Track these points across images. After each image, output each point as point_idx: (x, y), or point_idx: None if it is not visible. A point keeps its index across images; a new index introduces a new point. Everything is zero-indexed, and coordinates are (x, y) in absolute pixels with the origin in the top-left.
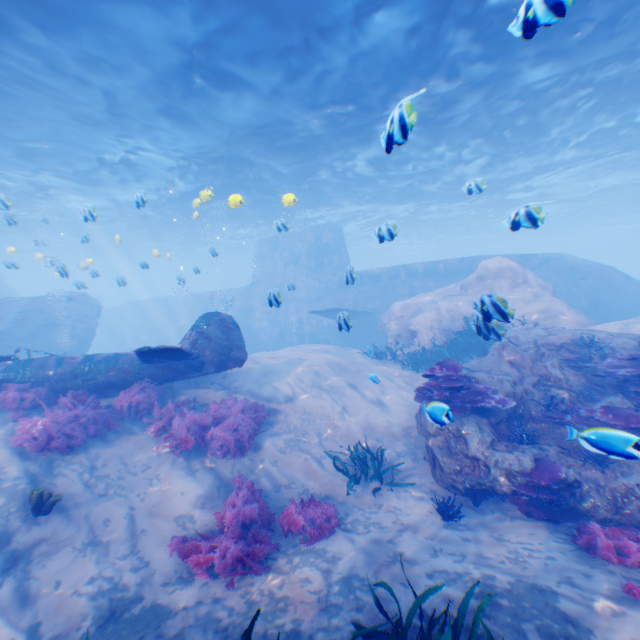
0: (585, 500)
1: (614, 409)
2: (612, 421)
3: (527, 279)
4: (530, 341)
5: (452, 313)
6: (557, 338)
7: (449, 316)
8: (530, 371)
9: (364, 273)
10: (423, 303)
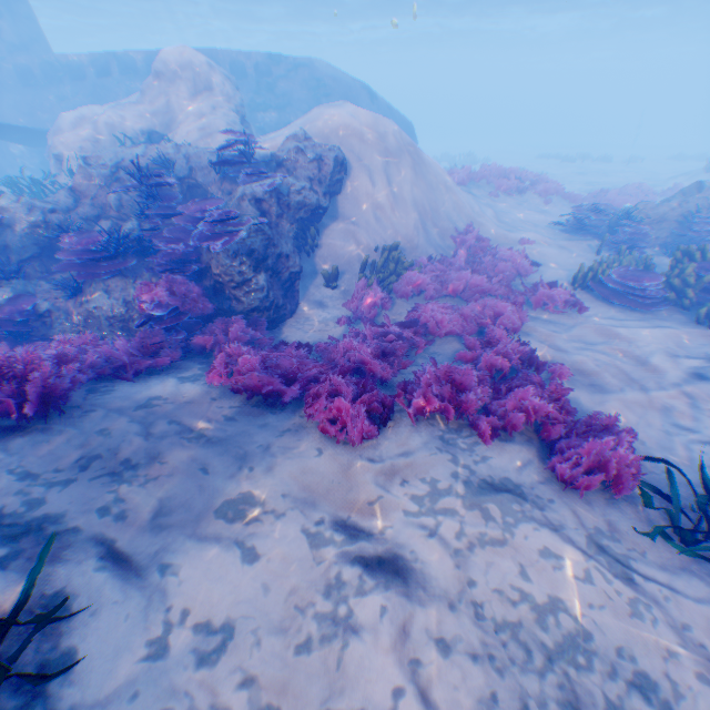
0: (57, 328)
1: (88, 234)
2: (68, 247)
3: (214, 85)
4: (117, 164)
5: (115, 131)
6: (148, 160)
7: (111, 135)
8: (93, 201)
9: (56, 62)
10: (101, 116)
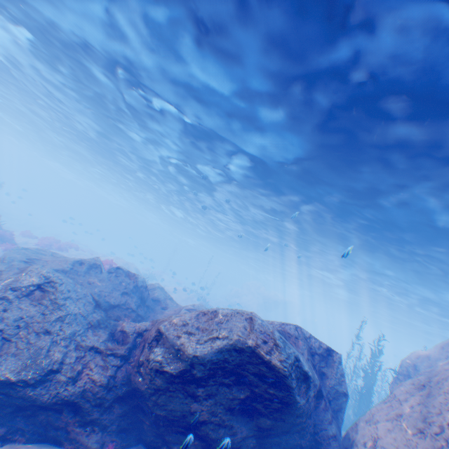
0: None
1: None
2: None
3: None
4: None
5: None
6: None
7: None
8: None
9: None
10: None
